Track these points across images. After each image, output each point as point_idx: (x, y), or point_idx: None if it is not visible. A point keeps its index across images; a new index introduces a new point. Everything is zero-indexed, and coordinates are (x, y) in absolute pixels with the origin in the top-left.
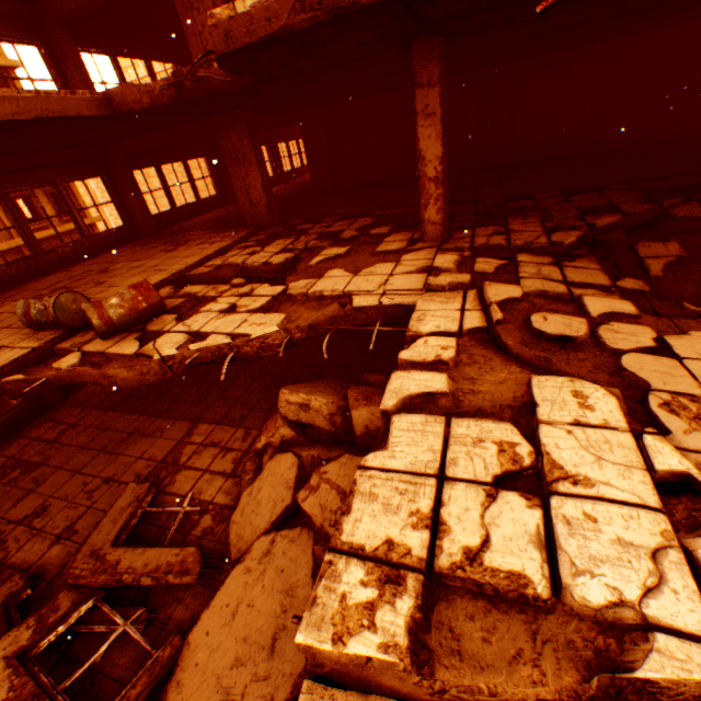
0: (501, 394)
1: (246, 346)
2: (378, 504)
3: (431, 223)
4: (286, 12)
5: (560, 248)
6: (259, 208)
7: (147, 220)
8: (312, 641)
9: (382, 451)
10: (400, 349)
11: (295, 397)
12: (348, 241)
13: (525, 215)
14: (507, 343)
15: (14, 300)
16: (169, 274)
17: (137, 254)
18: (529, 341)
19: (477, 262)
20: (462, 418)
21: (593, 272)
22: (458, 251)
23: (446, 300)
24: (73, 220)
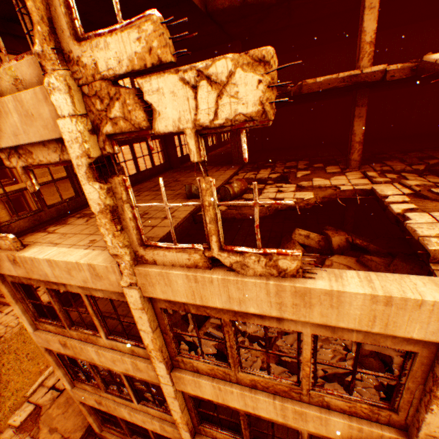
0: (438, 208)
1: (300, 203)
2: (424, 228)
3: (353, 161)
4: (336, 82)
5: (417, 171)
6: (242, 156)
7: (177, 160)
8: (435, 248)
9: (410, 220)
10: (318, 224)
11: (303, 232)
12: (304, 169)
13: (388, 160)
14: (428, 196)
15: (144, 191)
16: (222, 181)
17: (184, 175)
18: (435, 196)
19: (386, 175)
20: (433, 212)
21: (438, 179)
22: (373, 171)
23: (385, 186)
24: (150, 158)
